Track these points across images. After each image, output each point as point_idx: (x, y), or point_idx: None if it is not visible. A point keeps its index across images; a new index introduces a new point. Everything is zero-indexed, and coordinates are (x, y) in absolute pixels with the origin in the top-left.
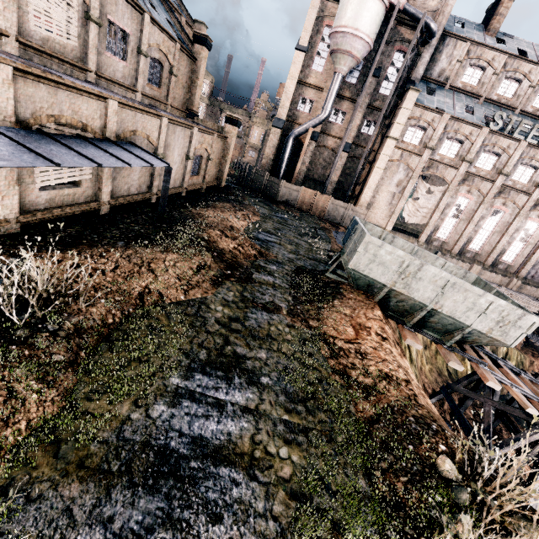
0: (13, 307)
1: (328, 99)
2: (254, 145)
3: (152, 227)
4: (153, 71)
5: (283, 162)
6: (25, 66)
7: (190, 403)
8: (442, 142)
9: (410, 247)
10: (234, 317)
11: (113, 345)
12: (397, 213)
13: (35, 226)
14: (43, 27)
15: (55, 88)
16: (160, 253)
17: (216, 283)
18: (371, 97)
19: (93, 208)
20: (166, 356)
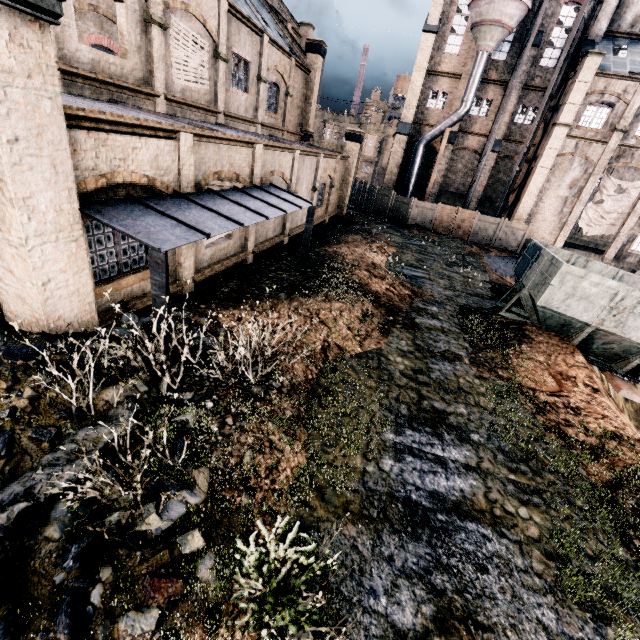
0: (250, 368)
1: (470, 88)
2: (369, 158)
3: (298, 274)
4: (270, 96)
5: (412, 176)
6: (201, 131)
7: (413, 459)
8: (639, 119)
9: (611, 271)
10: (417, 369)
11: (322, 401)
12: (570, 224)
13: (202, 284)
14: (182, 78)
15: (218, 144)
16: (324, 303)
17: (384, 331)
18: (528, 74)
19: (241, 259)
20: (371, 411)
